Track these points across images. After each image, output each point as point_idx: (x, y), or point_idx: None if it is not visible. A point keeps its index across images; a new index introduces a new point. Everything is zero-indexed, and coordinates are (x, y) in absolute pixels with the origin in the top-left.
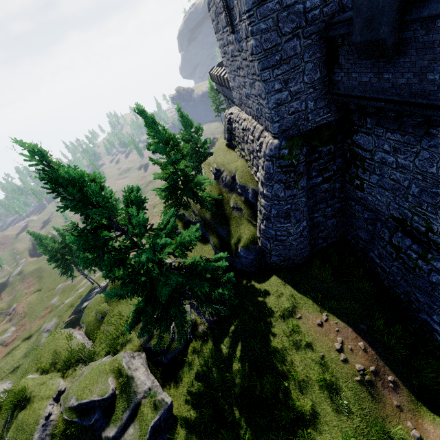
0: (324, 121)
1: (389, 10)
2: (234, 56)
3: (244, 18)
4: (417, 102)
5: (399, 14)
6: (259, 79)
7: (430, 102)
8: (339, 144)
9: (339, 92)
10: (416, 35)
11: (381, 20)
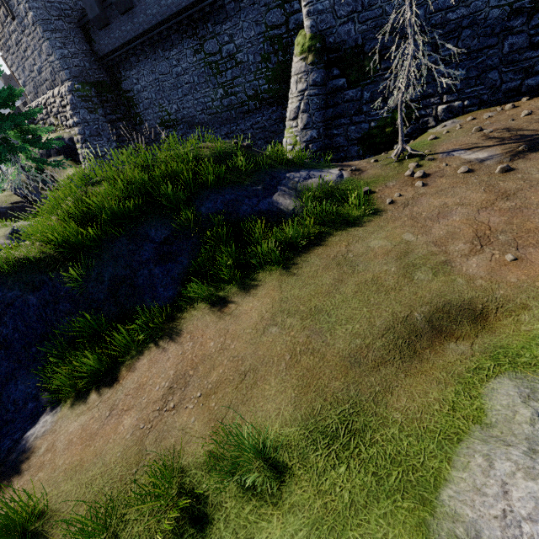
0: (102, 79)
1: (95, 1)
2: (19, 41)
3: (21, 1)
4: (126, 41)
5: (101, 5)
6: (44, 40)
7: (128, 39)
8: (118, 97)
9: (100, 56)
10: (111, 14)
11: (95, 6)
